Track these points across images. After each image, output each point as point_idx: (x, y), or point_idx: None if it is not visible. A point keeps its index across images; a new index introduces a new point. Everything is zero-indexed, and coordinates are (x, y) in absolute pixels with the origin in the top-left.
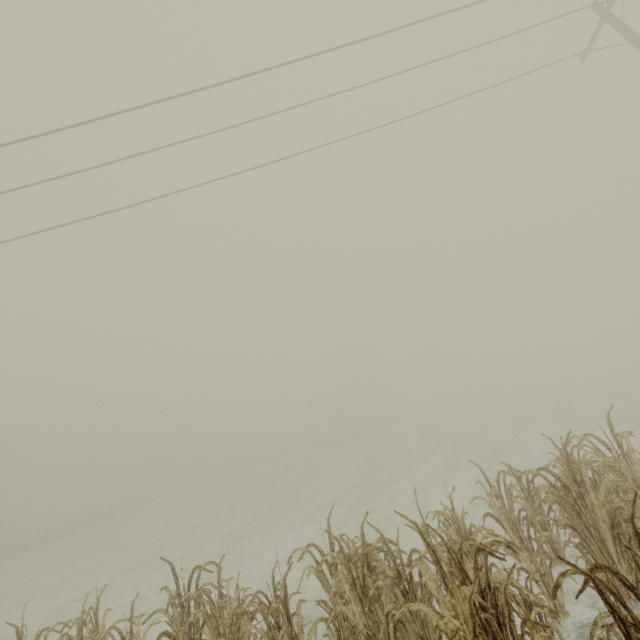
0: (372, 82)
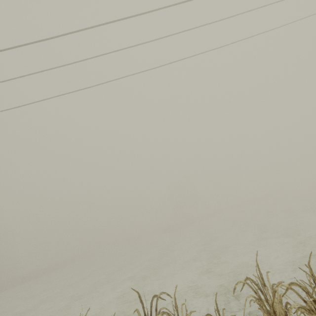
0: (224, 19)
